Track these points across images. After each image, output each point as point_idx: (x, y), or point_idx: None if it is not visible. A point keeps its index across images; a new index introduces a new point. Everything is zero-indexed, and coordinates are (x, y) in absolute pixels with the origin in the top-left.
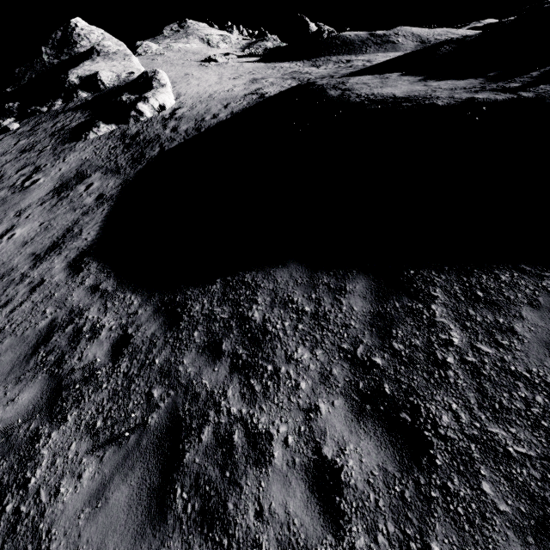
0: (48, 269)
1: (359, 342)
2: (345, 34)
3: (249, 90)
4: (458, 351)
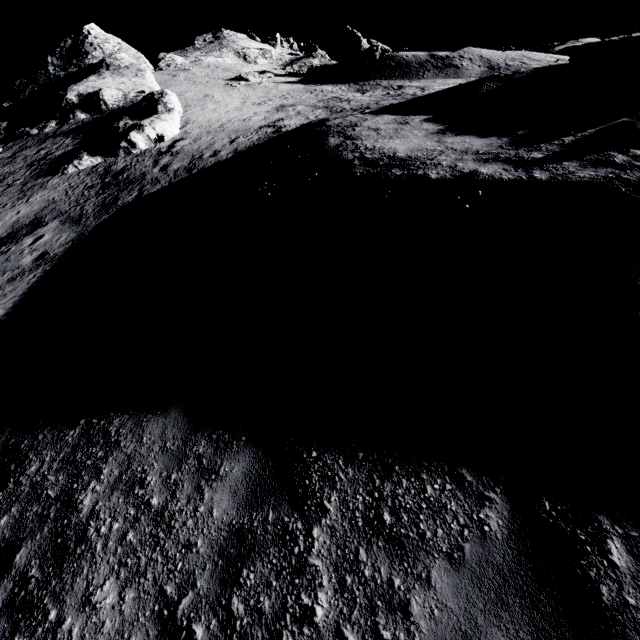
0: None
1: (191, 585)
2: (401, 54)
3: (268, 121)
4: (314, 639)
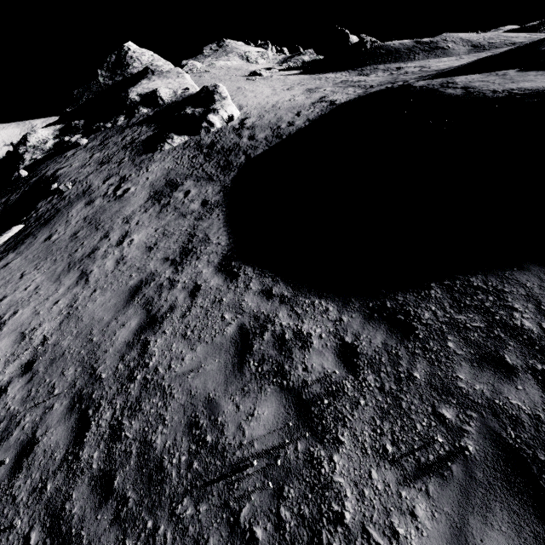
0: (196, 274)
1: None
2: (388, 44)
3: (314, 99)
4: None
